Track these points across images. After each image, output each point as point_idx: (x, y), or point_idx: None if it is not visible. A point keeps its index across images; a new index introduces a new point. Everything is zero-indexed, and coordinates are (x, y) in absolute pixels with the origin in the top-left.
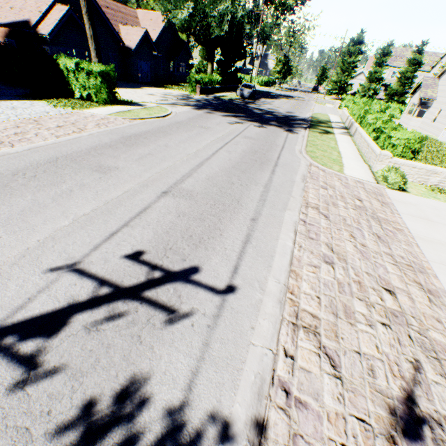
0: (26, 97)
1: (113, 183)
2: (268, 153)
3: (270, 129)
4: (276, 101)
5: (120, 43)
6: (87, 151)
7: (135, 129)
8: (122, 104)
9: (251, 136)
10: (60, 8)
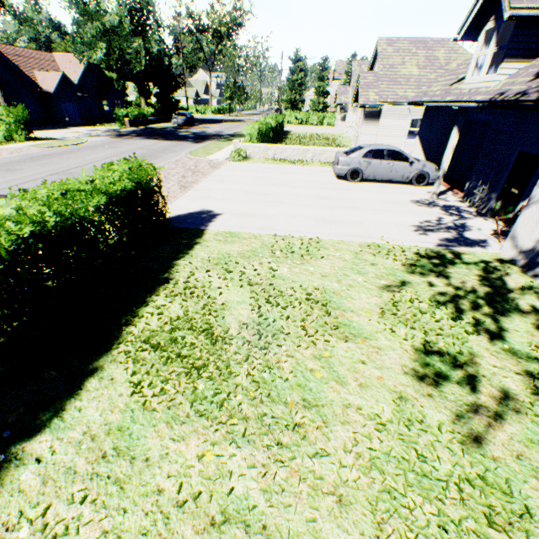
0: None
1: (17, 174)
2: (156, 155)
3: (178, 143)
4: (216, 125)
5: (37, 89)
6: (0, 165)
7: (46, 153)
8: (39, 140)
9: (153, 148)
10: None
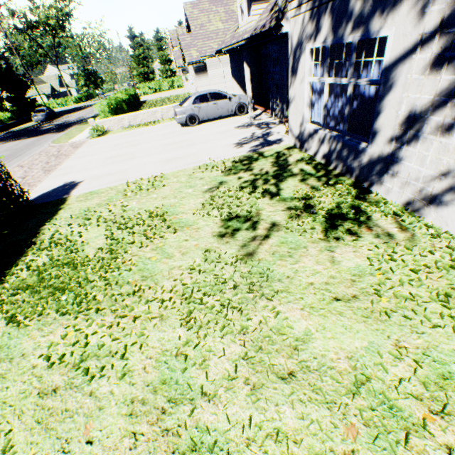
0: None
1: None
2: (20, 153)
3: (42, 137)
4: (79, 112)
5: None
6: None
7: None
8: None
9: (17, 148)
10: None
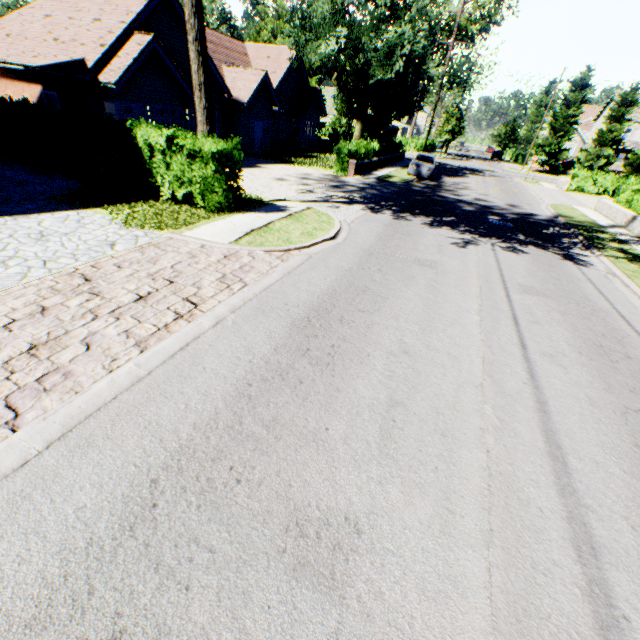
0: (69, 203)
1: None
2: (631, 352)
3: (534, 255)
4: (467, 181)
5: (224, 94)
6: (231, 415)
7: (303, 285)
8: (247, 209)
9: (531, 285)
10: (137, 38)
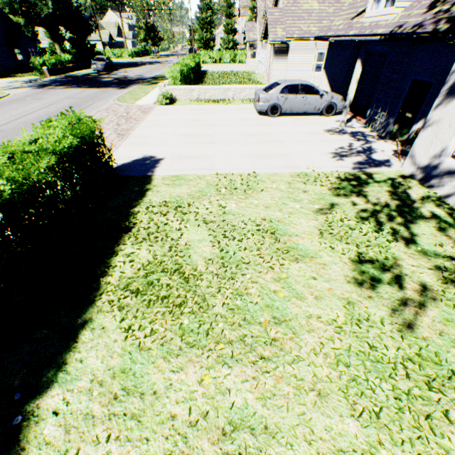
0: None
1: None
2: (85, 104)
3: (104, 90)
4: (136, 69)
5: None
6: None
7: None
8: None
9: (80, 97)
10: None
